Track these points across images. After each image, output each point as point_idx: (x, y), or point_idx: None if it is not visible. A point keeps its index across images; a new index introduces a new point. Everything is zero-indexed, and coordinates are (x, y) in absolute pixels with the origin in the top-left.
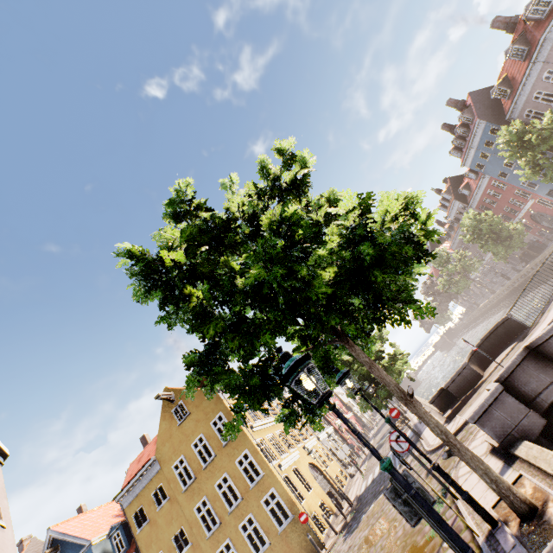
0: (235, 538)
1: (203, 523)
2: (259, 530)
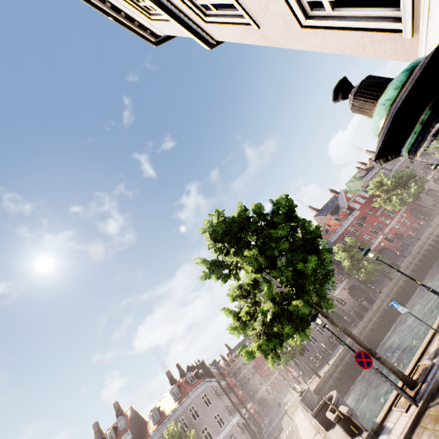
0: None
1: None
2: None
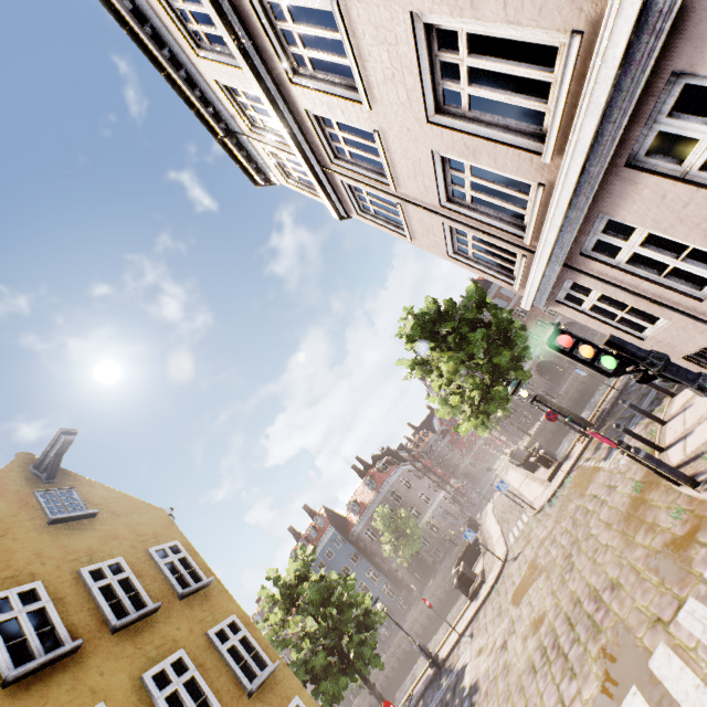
0: None
1: None
2: None
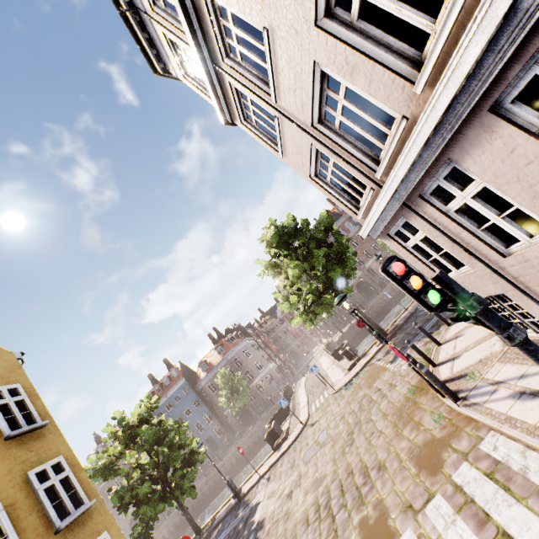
0: None
1: None
2: None
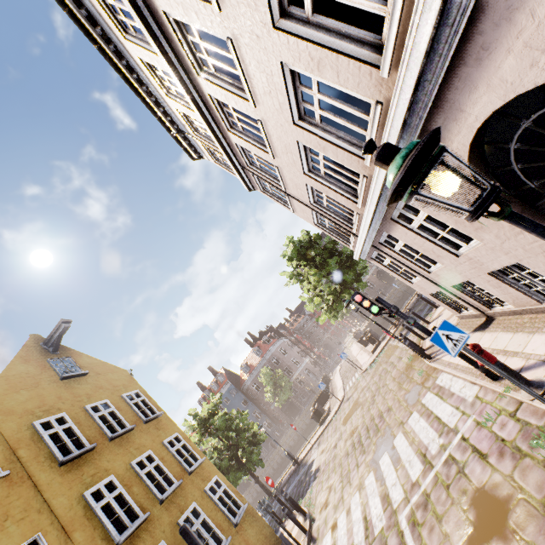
0: (173, 542)
1: (106, 518)
2: (211, 523)
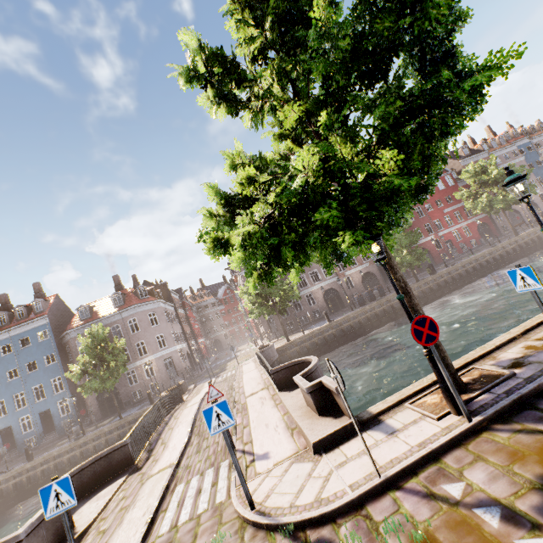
0: None
1: None
2: None
